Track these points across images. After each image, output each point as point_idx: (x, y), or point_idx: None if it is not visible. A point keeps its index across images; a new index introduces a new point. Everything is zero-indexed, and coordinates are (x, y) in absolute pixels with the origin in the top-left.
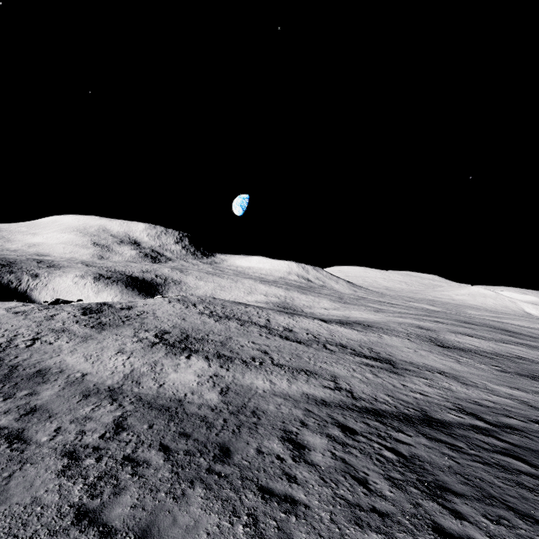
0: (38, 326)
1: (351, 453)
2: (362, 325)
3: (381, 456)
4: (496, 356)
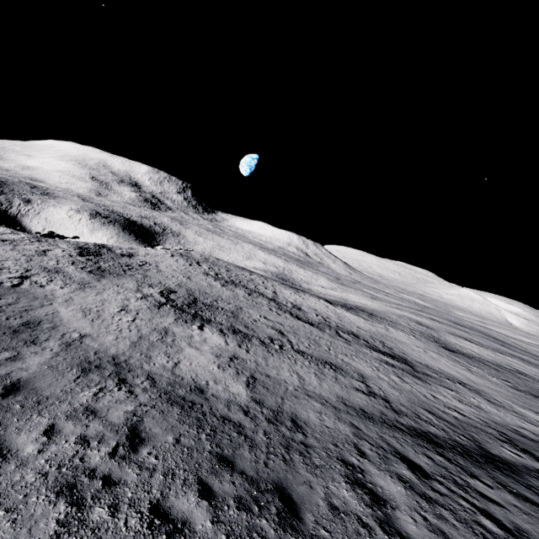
0: (28, 261)
1: (445, 519)
2: (366, 313)
3: (483, 527)
4: (499, 368)
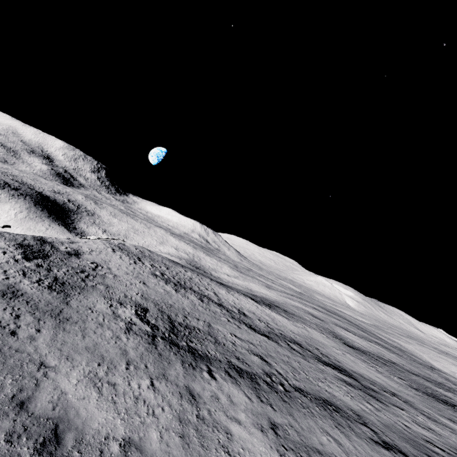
0: None
1: None
2: (281, 309)
3: None
4: (384, 361)
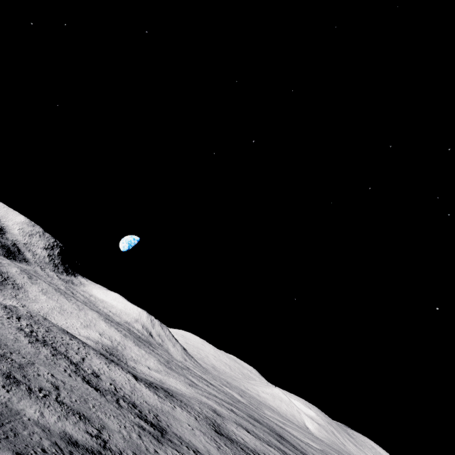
0: None
1: None
2: (167, 393)
3: None
4: (253, 453)
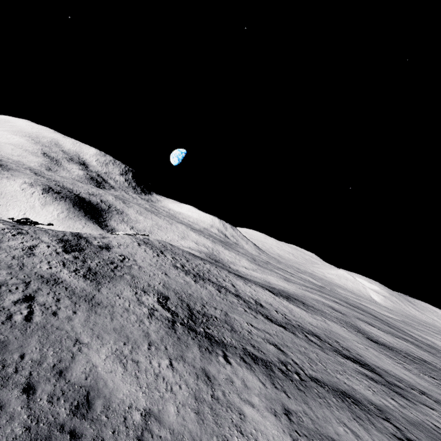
0: (21, 267)
1: None
2: (299, 301)
3: None
4: (413, 358)
